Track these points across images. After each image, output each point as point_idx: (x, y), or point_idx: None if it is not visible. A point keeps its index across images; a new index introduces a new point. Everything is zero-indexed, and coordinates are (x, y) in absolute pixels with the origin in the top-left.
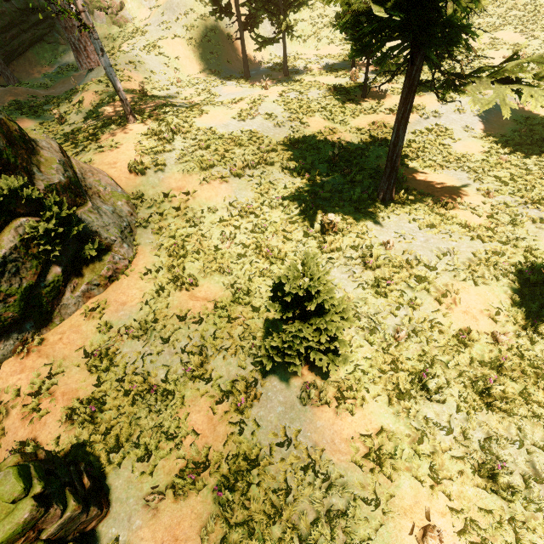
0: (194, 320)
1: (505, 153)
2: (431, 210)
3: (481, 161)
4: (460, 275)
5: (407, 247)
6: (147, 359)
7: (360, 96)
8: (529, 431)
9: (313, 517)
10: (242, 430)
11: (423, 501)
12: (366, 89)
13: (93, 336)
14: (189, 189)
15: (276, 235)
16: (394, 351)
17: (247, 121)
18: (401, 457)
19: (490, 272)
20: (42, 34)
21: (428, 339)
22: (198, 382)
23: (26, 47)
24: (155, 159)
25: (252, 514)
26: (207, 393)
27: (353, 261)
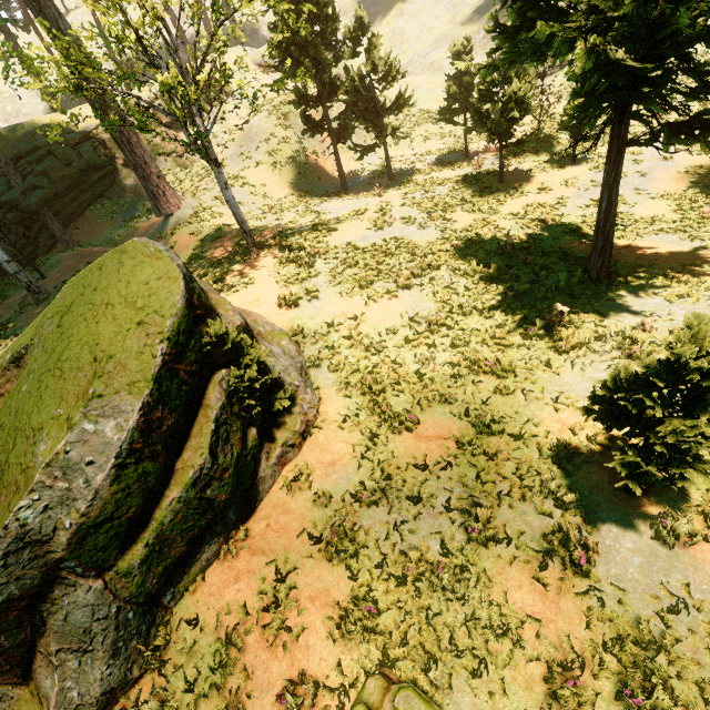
0: (439, 466)
1: (701, 207)
2: (668, 279)
3: (680, 220)
4: None
5: (670, 325)
6: (402, 529)
7: (496, 182)
8: None
9: None
10: (602, 601)
11: None
12: (503, 173)
13: (311, 513)
14: (356, 313)
15: (486, 345)
16: None
17: (386, 230)
18: None
19: None
20: (102, 191)
21: None
22: (494, 545)
23: (85, 207)
24: (305, 286)
25: None
26: (516, 558)
27: (609, 354)
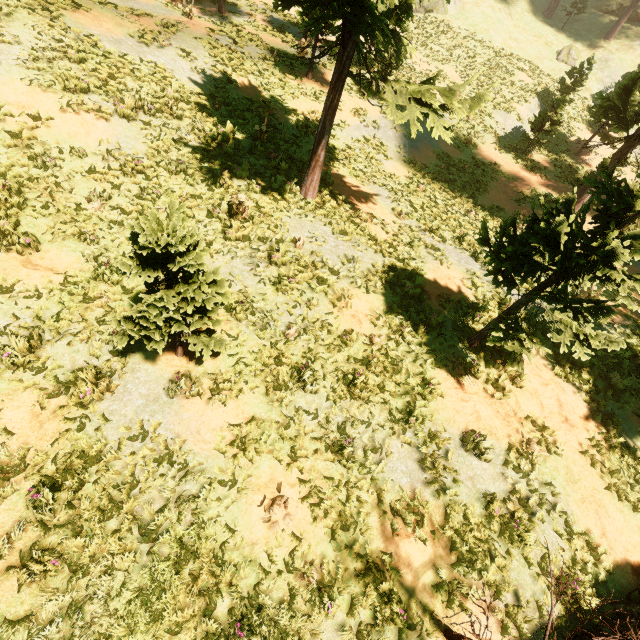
0: (26, 293)
1: (424, 183)
2: (348, 218)
3: (403, 185)
4: (357, 283)
5: (317, 249)
6: None
7: (305, 75)
8: (377, 414)
9: (160, 505)
10: (83, 426)
11: (278, 477)
12: (312, 70)
13: None
14: (41, 113)
15: None
16: (282, 347)
17: (152, 49)
18: (266, 442)
19: (381, 283)
20: None
21: (317, 338)
22: (22, 371)
23: None
24: None
25: (81, 513)
26: (36, 385)
27: (259, 253)
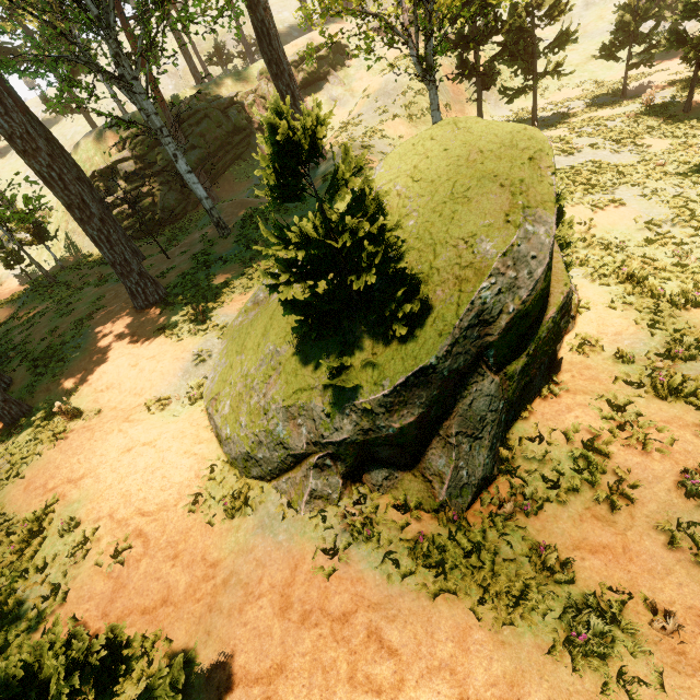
0: None
1: None
2: None
3: None
4: None
5: None
6: None
7: (680, 111)
8: None
9: None
10: None
11: None
12: (691, 100)
13: (616, 368)
14: (582, 219)
15: None
16: None
17: (576, 155)
18: None
19: None
20: (241, 153)
21: None
22: None
23: (226, 168)
24: None
25: None
26: None
27: None
